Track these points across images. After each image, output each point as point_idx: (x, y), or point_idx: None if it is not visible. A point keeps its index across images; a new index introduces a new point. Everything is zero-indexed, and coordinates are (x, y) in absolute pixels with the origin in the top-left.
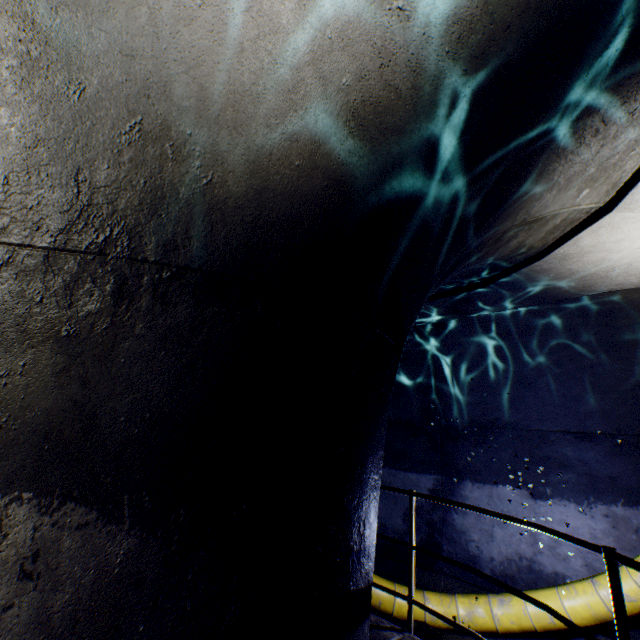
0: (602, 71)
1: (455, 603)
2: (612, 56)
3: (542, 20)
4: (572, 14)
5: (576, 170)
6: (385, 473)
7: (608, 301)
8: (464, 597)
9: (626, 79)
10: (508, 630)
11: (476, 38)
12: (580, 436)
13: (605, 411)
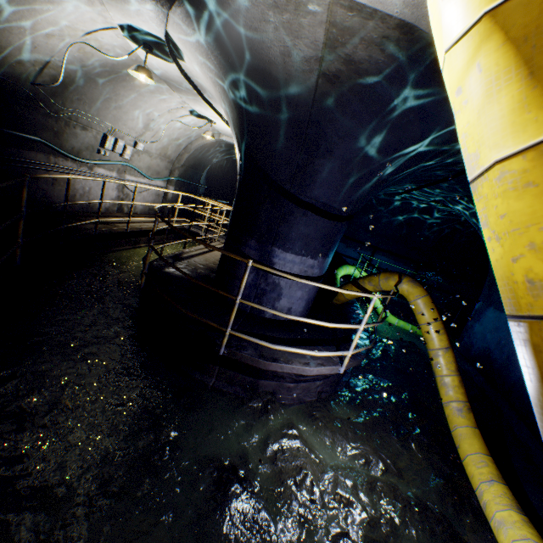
0: (231, 36)
1: (503, 508)
2: (227, 33)
3: (222, 63)
4: (220, 52)
5: (280, 32)
6: None
7: None
8: (518, 518)
9: (234, 20)
10: None
11: (225, 85)
12: None
13: None
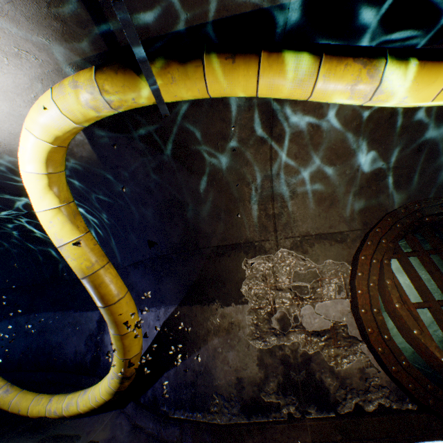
0: None
1: (65, 399)
2: None
3: None
4: None
5: None
6: (78, 315)
7: (74, 166)
8: (73, 394)
9: None
10: (86, 411)
11: None
12: (134, 266)
13: (137, 245)
